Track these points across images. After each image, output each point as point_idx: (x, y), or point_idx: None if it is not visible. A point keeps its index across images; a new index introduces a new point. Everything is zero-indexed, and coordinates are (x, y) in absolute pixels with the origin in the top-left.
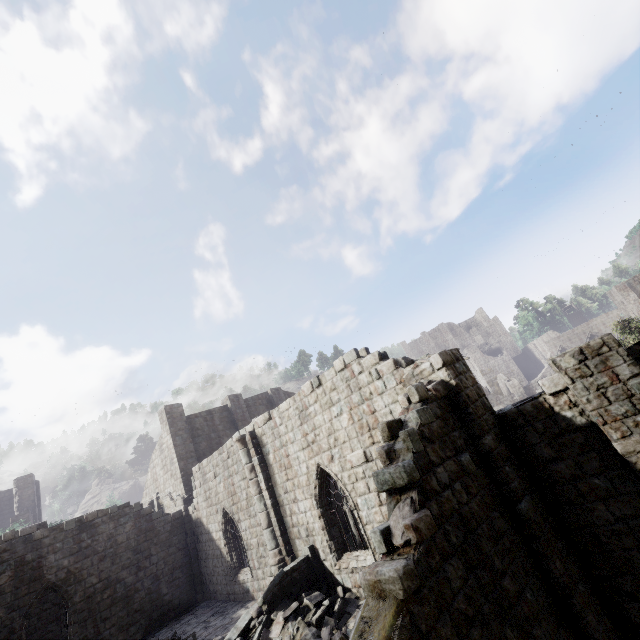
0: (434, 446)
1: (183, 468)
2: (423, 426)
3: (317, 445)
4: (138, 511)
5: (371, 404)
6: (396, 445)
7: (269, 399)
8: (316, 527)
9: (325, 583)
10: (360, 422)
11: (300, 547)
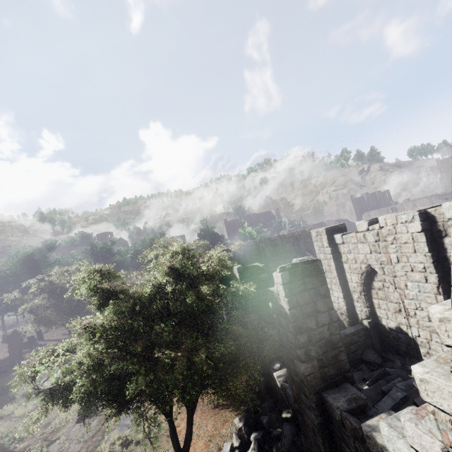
0: None
1: (355, 212)
2: None
3: None
4: (347, 220)
5: None
6: None
7: (375, 194)
8: None
9: None
10: None
11: None
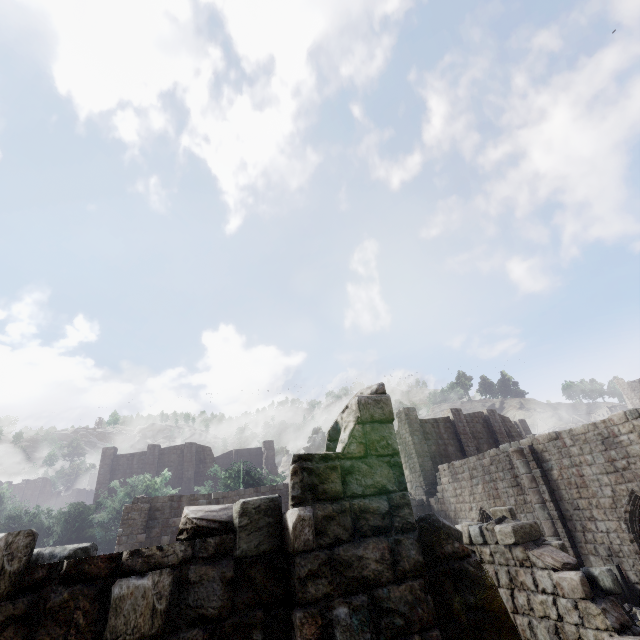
0: None
1: (421, 464)
2: None
3: (631, 472)
4: None
5: None
6: None
7: (484, 419)
8: (624, 549)
9: (637, 605)
10: None
11: (596, 564)
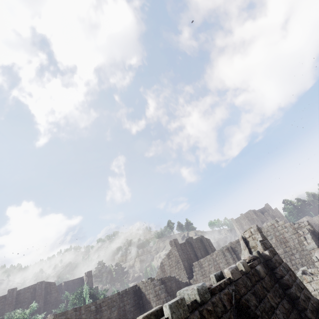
0: (316, 242)
1: (184, 264)
2: (312, 237)
3: None
4: (175, 279)
5: (283, 235)
6: (308, 241)
7: (200, 240)
8: None
9: None
10: (280, 241)
11: None
